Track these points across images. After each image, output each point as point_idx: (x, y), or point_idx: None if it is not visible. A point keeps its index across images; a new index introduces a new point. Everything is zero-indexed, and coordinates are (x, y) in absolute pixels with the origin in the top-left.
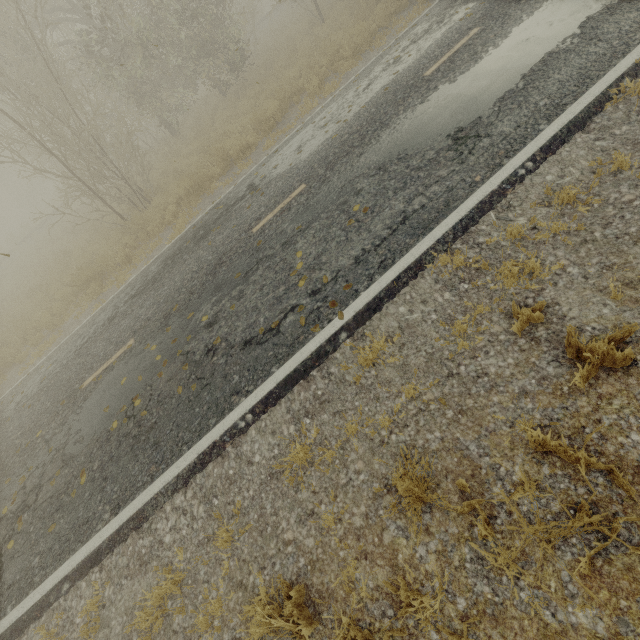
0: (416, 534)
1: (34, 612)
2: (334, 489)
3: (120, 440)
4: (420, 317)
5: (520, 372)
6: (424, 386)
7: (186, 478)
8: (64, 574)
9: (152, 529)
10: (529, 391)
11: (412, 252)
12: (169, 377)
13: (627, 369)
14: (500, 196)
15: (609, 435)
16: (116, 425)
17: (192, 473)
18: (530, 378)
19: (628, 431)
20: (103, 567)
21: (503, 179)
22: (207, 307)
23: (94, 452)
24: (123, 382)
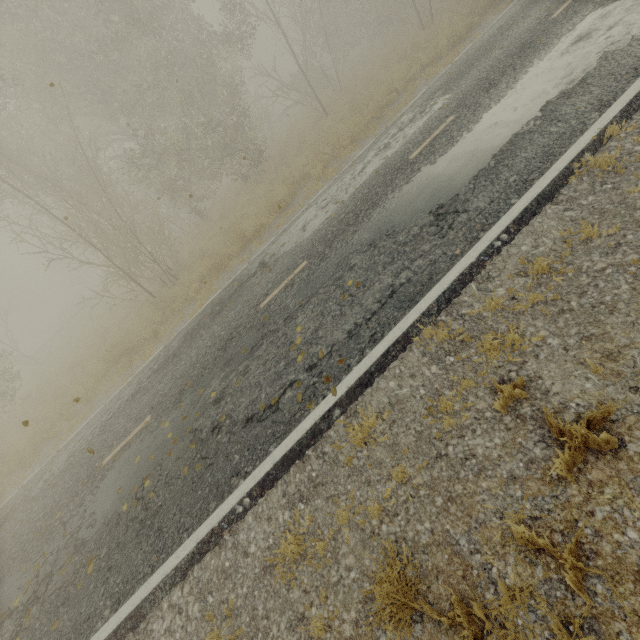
0: None
1: None
2: (325, 588)
3: (128, 524)
4: (409, 392)
5: (507, 454)
6: (414, 468)
7: (184, 570)
8: None
9: (148, 630)
10: (517, 476)
11: (399, 325)
12: (177, 456)
13: (616, 452)
14: (479, 267)
15: (604, 531)
16: (126, 508)
17: (190, 564)
18: (518, 461)
19: (624, 526)
20: None
21: (480, 251)
22: (216, 383)
23: (103, 537)
24: (137, 461)
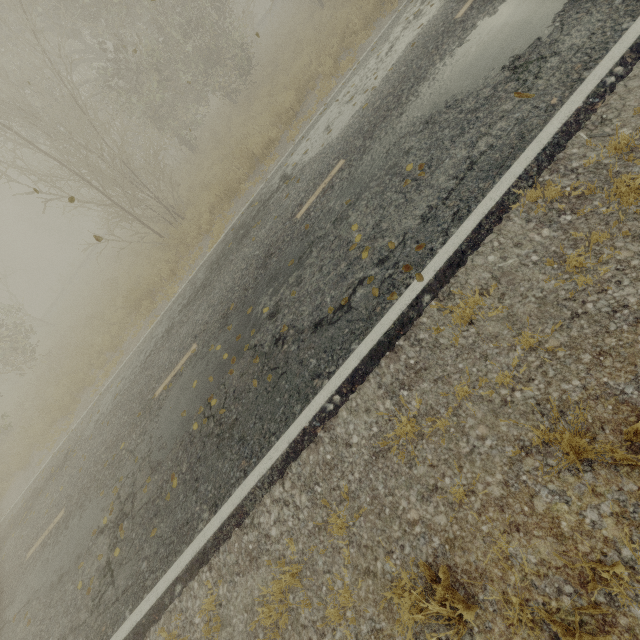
0: (579, 497)
1: (152, 615)
2: (456, 460)
3: (203, 441)
4: (517, 262)
5: None
6: (543, 334)
7: (281, 469)
8: (175, 576)
9: (255, 524)
10: None
11: (490, 196)
12: (241, 373)
13: None
14: (588, 113)
15: None
16: (196, 427)
17: (286, 463)
18: None
19: None
20: (212, 566)
21: (588, 93)
22: (265, 299)
23: (180, 456)
24: (194, 385)
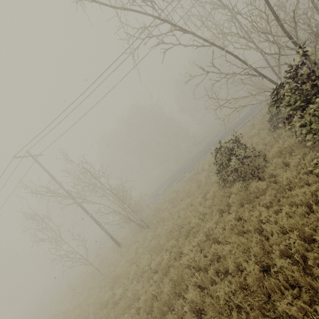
0: None
1: None
2: None
3: None
4: None
5: None
6: None
7: None
8: None
9: None
10: None
11: None
12: None
13: None
14: None
15: None
16: None
17: None
18: None
19: None
20: None
21: None
22: None
23: None
24: None
